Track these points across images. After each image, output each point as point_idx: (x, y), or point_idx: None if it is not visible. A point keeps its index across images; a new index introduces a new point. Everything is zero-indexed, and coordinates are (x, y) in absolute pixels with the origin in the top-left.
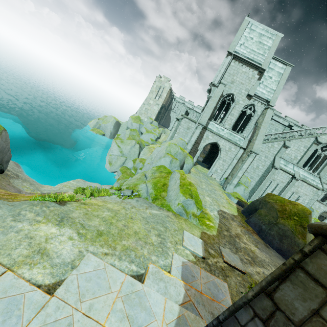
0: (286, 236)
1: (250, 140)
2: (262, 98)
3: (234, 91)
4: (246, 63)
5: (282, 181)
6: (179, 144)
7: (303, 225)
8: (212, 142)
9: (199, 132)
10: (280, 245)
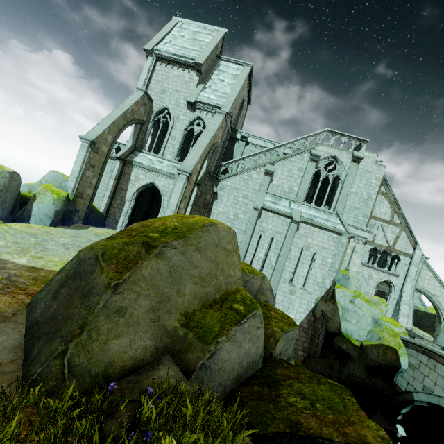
0: (78, 275)
1: (207, 171)
2: (210, 104)
3: (169, 103)
4: (176, 64)
5: (277, 230)
6: (47, 178)
7: (155, 241)
8: (146, 185)
9: (84, 154)
10: (46, 307)
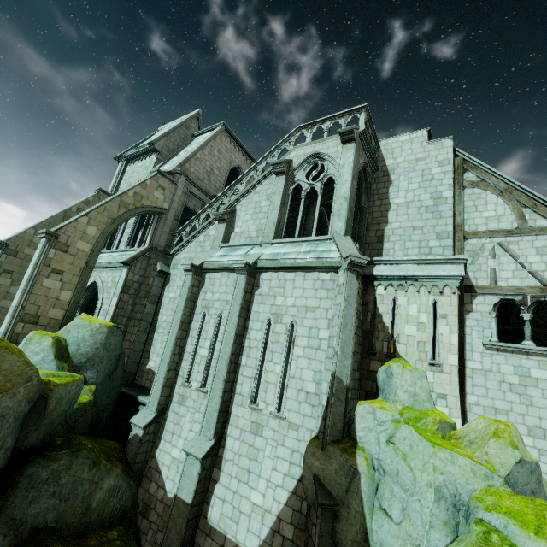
0: None
1: (149, 246)
2: None
3: None
4: (141, 157)
5: (226, 299)
6: None
7: None
8: (91, 287)
9: None
10: None
